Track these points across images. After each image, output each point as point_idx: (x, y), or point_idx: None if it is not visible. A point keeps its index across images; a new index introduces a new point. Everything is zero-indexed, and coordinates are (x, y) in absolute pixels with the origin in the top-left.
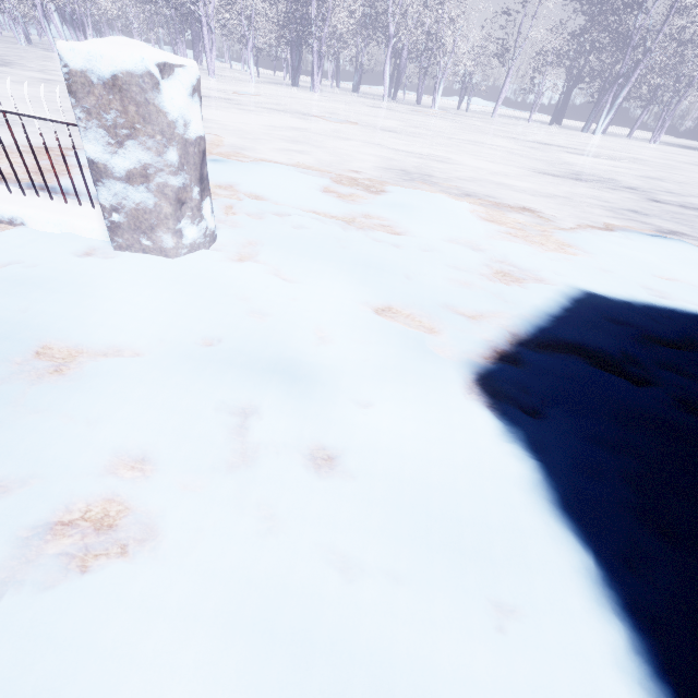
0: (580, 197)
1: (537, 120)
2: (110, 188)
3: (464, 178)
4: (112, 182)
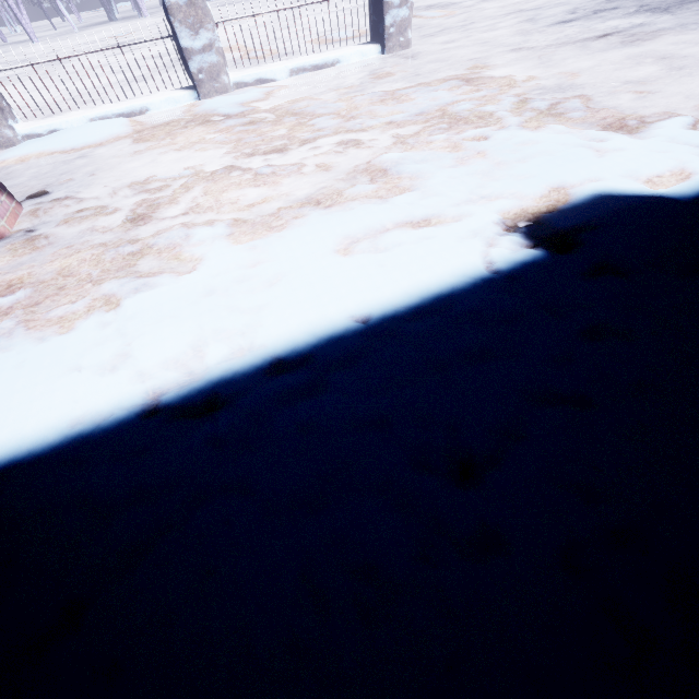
0: None
1: None
2: (391, 14)
3: None
4: (393, 11)
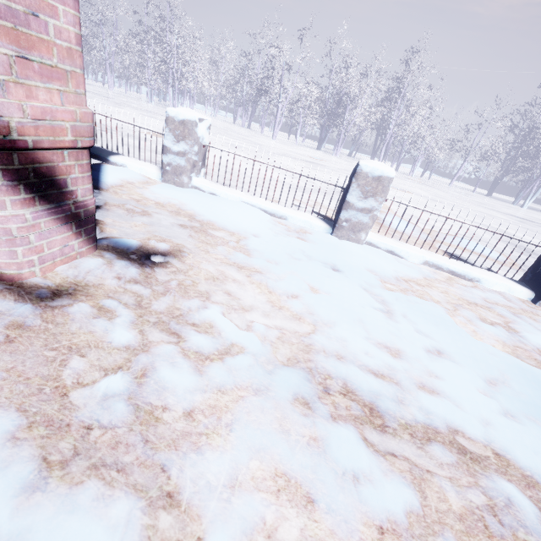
0: None
1: (470, 189)
2: None
3: None
4: None
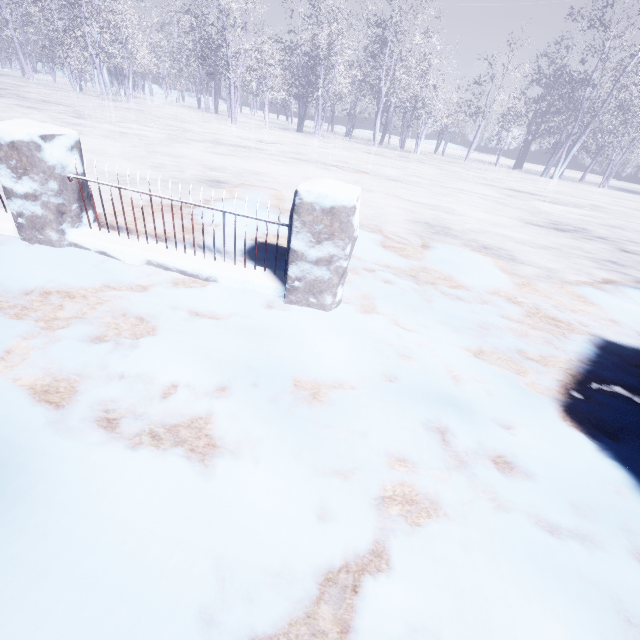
0: (567, 248)
1: (500, 164)
2: (300, 266)
3: (473, 230)
4: (303, 263)
